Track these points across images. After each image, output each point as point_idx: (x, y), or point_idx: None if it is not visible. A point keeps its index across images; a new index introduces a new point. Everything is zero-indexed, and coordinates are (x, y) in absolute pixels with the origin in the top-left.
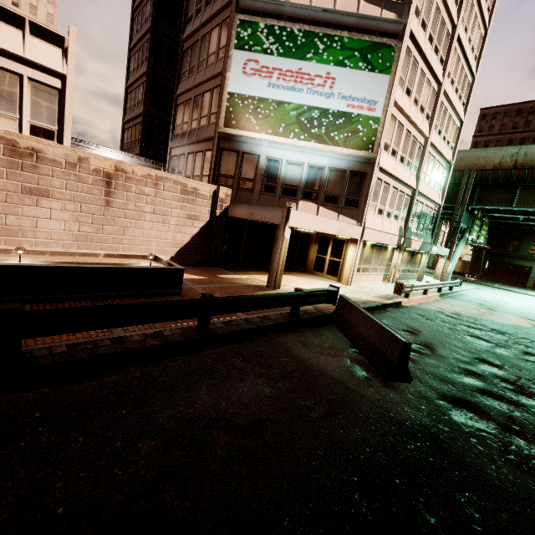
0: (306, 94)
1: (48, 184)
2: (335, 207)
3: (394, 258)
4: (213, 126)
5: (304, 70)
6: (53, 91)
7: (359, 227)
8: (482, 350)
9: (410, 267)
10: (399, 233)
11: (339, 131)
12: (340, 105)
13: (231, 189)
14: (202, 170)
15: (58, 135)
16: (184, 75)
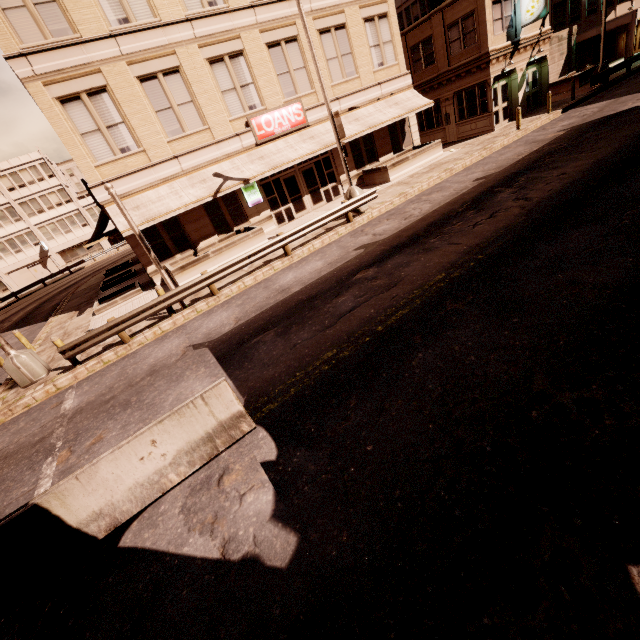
0: None
1: None
2: None
3: None
4: None
5: None
6: None
7: None
8: None
9: None
10: None
11: None
12: None
13: (576, 25)
14: None
15: None
16: None
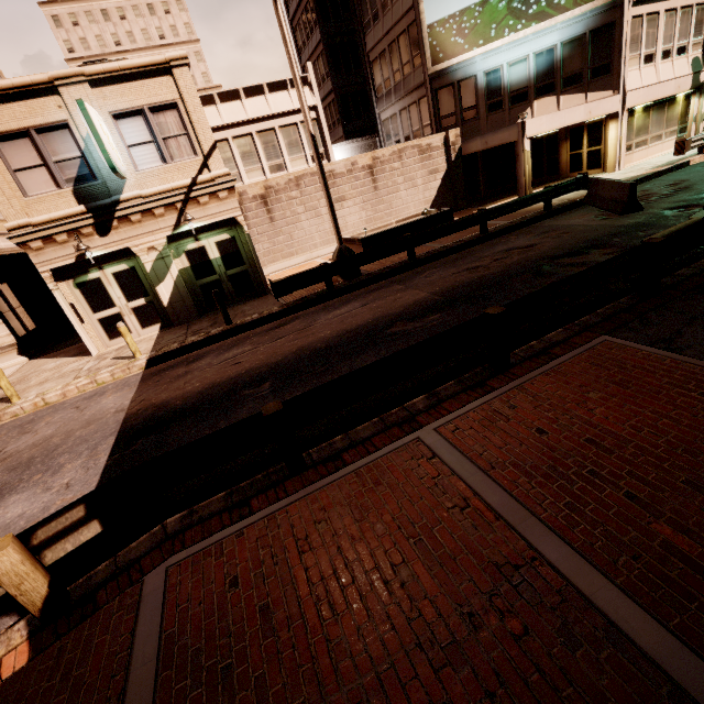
0: None
1: (343, 191)
2: (579, 88)
3: (692, 108)
4: (420, 70)
5: None
6: (313, 122)
7: (617, 97)
8: None
9: None
10: (694, 69)
11: None
12: None
13: (458, 128)
14: (421, 122)
15: (325, 154)
16: (368, 26)
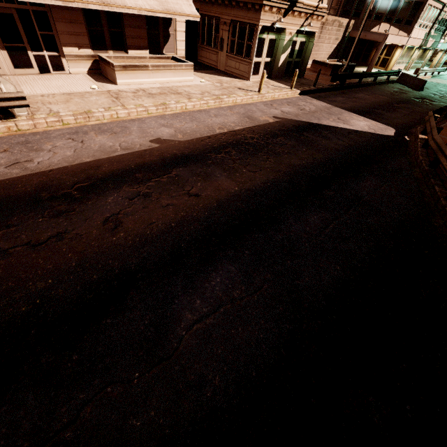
0: None
1: None
2: (399, 26)
3: (414, 55)
4: None
5: None
6: None
7: (407, 38)
8: (442, 90)
9: (420, 60)
10: (424, 38)
11: None
12: None
13: (354, 20)
14: (331, 4)
15: None
16: None
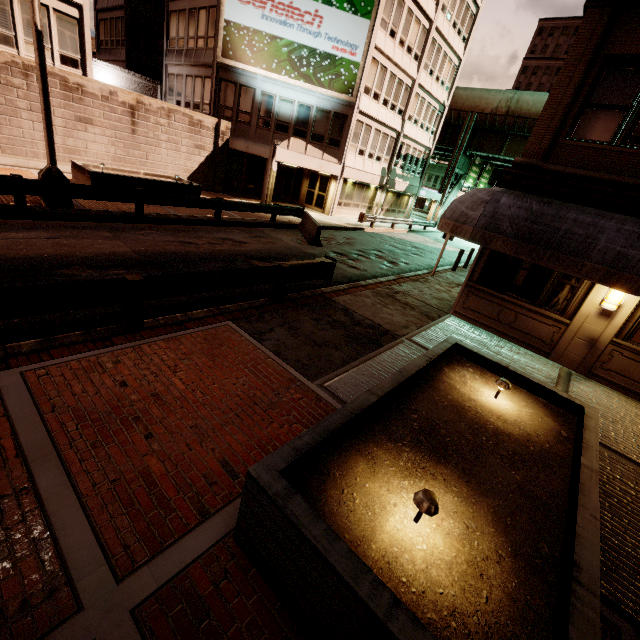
0: (296, 31)
1: (91, 114)
2: (321, 146)
3: (377, 197)
4: (211, 52)
5: (295, 5)
6: (73, 21)
7: (339, 166)
8: (385, 249)
9: (396, 208)
10: (382, 174)
11: (325, 73)
12: (326, 47)
13: (230, 123)
14: (203, 98)
15: (81, 63)
16: None
